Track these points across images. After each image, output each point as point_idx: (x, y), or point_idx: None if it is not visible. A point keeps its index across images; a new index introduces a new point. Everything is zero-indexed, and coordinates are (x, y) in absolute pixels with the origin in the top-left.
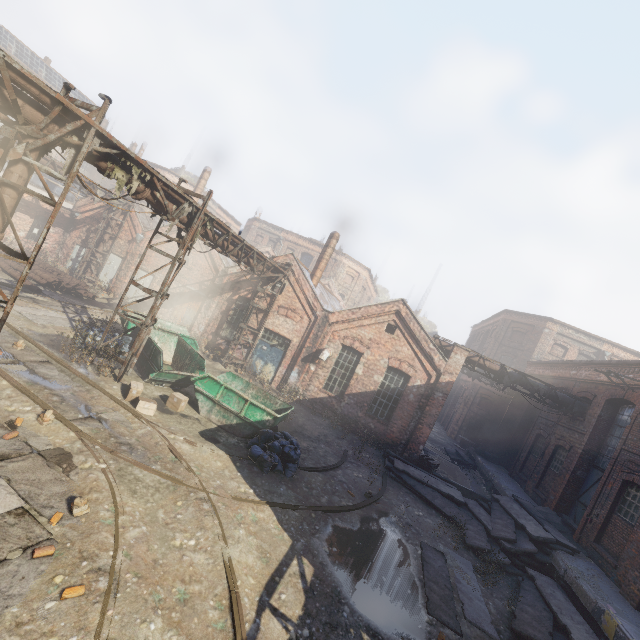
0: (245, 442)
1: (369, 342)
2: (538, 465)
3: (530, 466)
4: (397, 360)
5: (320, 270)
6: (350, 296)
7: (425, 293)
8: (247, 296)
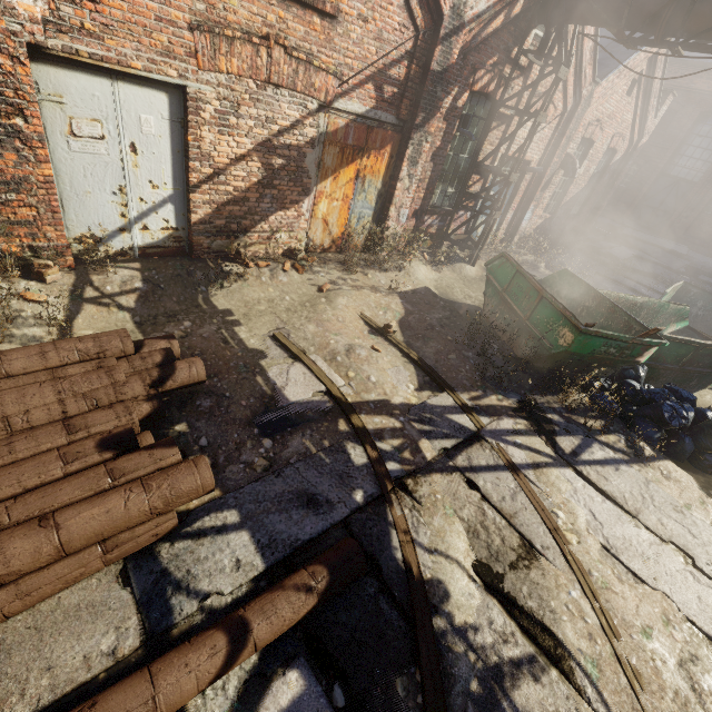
0: None
1: (606, 121)
2: None
3: None
4: (618, 136)
5: None
6: None
7: None
8: (489, 88)
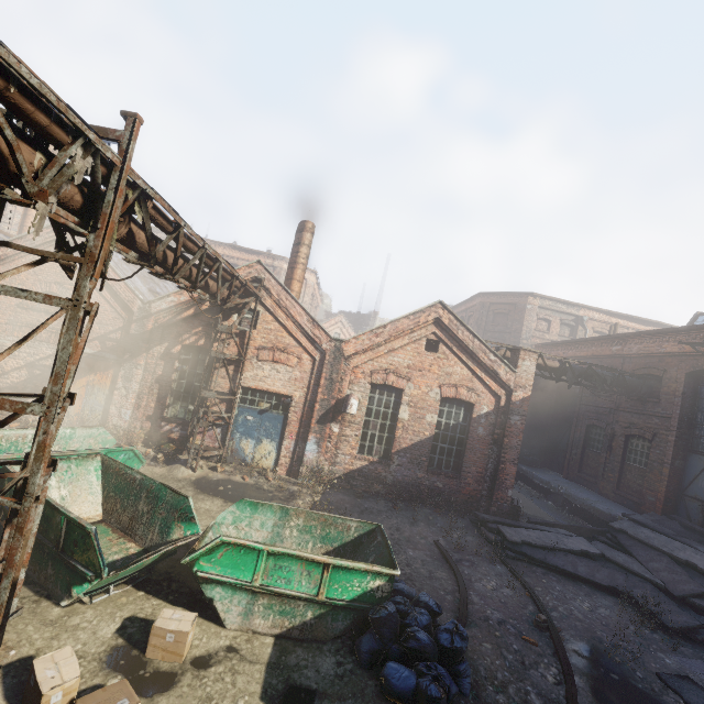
0: (347, 650)
1: (408, 371)
2: (608, 462)
3: (592, 463)
4: (452, 387)
5: (297, 281)
6: None
7: (380, 290)
8: (197, 343)
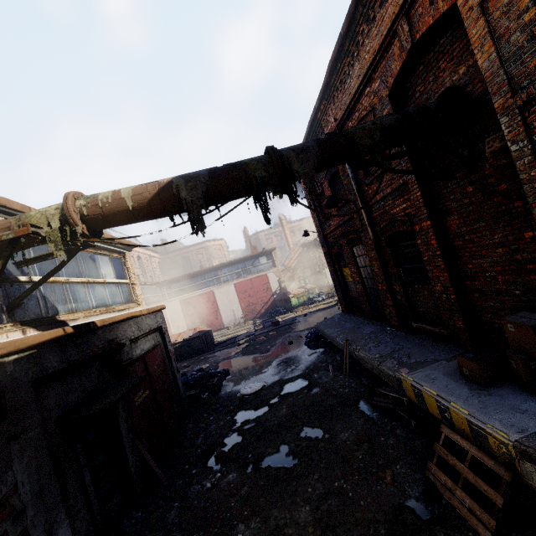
0: None
1: None
2: None
3: None
4: None
5: None
6: None
7: None
8: None
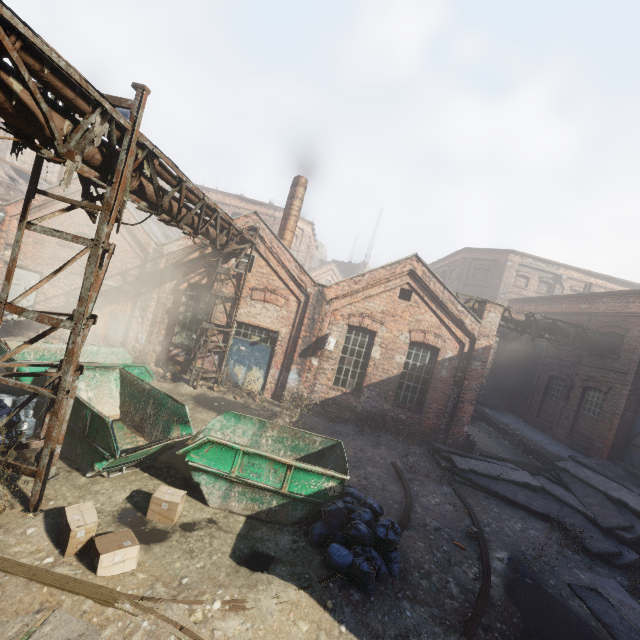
0: (302, 533)
1: (382, 316)
2: (565, 410)
3: (550, 410)
4: (420, 332)
5: (290, 231)
6: (297, 257)
7: (370, 242)
8: (201, 282)
